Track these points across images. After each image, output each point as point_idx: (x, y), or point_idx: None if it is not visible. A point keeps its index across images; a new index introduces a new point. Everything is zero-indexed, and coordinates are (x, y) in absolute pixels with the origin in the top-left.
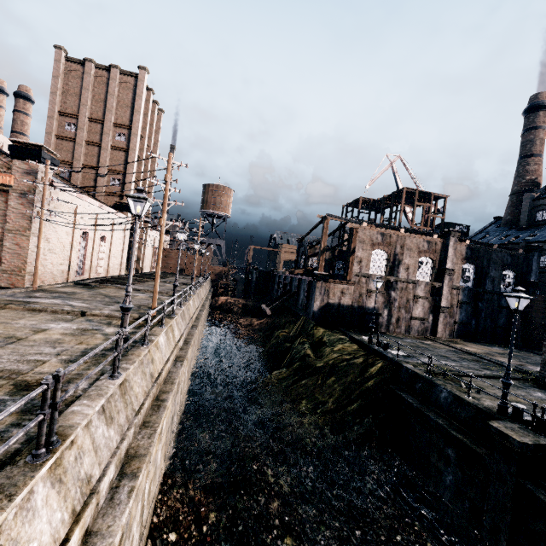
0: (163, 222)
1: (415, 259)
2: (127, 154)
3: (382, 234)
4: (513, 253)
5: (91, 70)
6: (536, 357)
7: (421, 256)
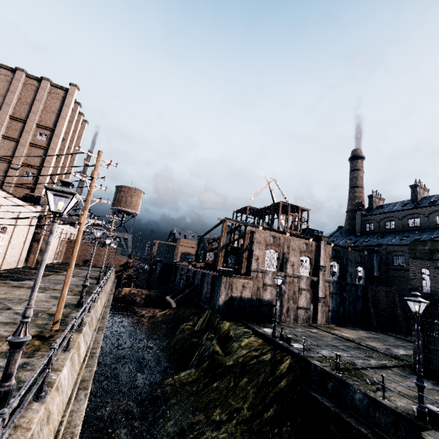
0: (83, 219)
1: (298, 258)
2: (46, 152)
3: (273, 236)
4: (361, 254)
5: (22, 77)
6: (390, 338)
7: (302, 255)
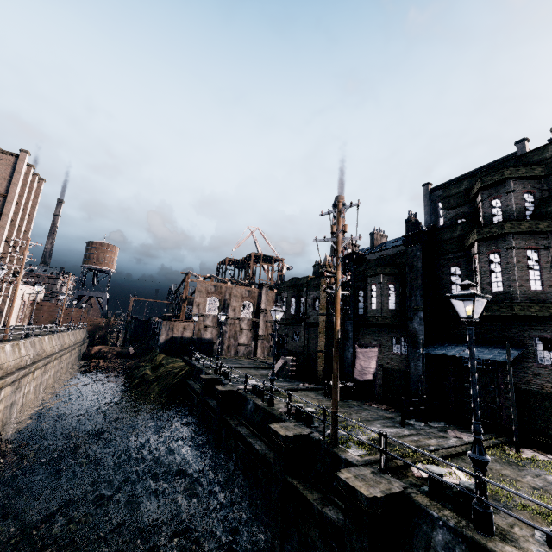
0: (19, 279)
1: (240, 303)
2: None
3: (215, 286)
4: None
5: None
6: None
7: (244, 300)
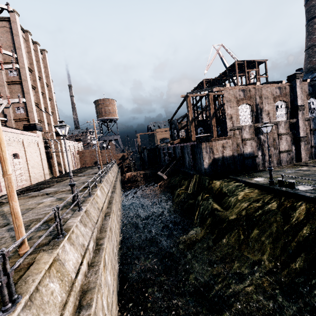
0: None
1: (272, 105)
2: (22, 86)
3: (243, 90)
4: None
5: None
6: None
7: (276, 101)
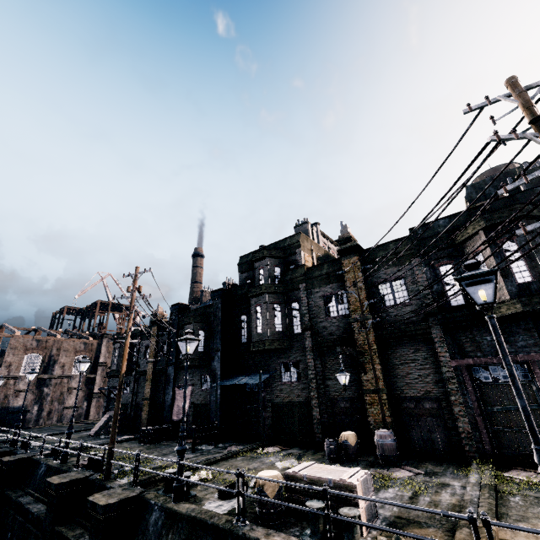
0: None
1: (72, 358)
2: None
3: (38, 340)
4: None
5: None
6: None
7: (77, 355)
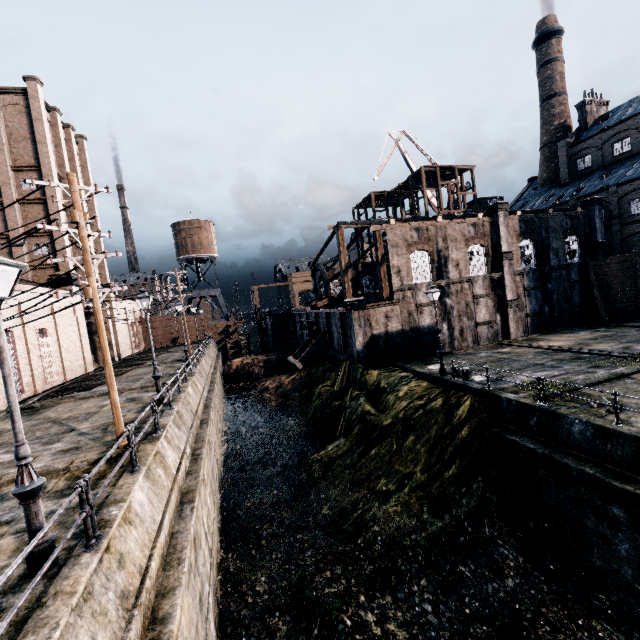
0: (93, 292)
1: (464, 251)
2: (46, 207)
3: (417, 229)
4: (571, 214)
5: None
6: (631, 331)
7: (469, 245)
